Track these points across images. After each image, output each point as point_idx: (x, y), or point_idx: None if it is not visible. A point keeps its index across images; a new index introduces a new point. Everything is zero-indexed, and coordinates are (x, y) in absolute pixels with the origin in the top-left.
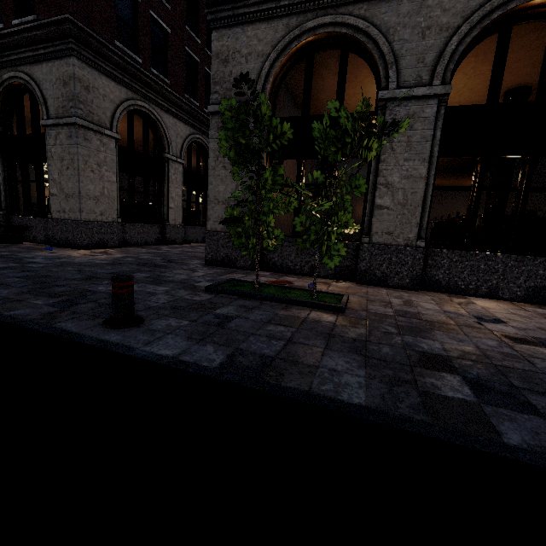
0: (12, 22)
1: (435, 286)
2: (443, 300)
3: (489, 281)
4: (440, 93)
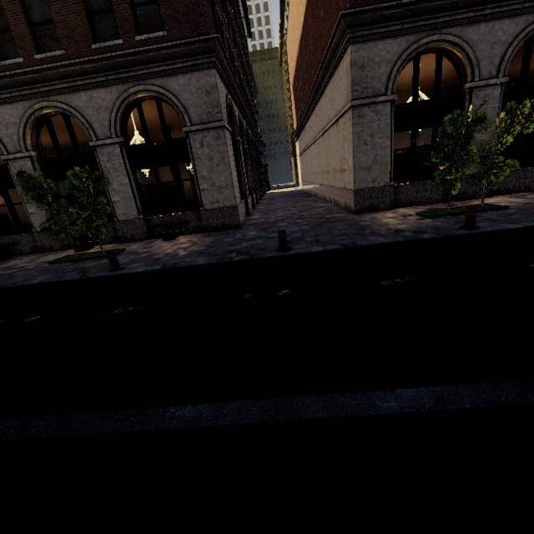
0: (135, 38)
1: (498, 192)
2: (514, 197)
3: (524, 183)
4: (503, 82)
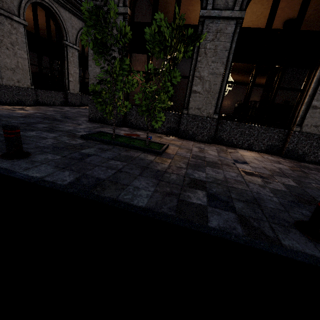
0: None
1: (221, 141)
2: (222, 150)
3: (249, 141)
4: (238, 16)
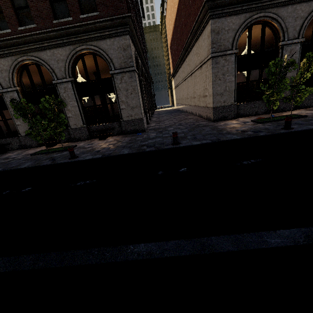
0: (80, 16)
1: (298, 107)
2: (308, 110)
3: None
4: (301, 41)
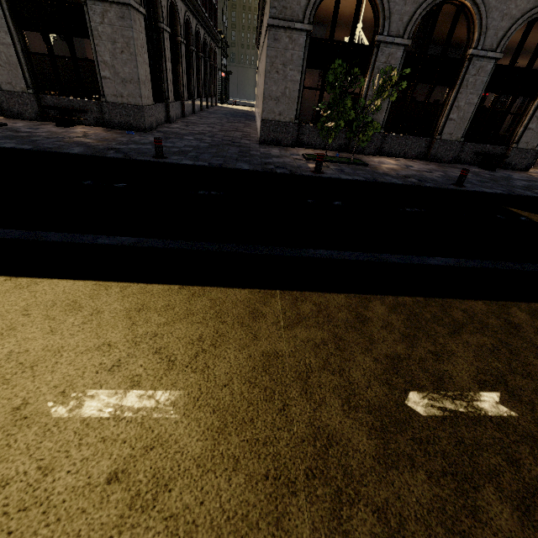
0: None
1: (383, 153)
2: (389, 160)
3: (404, 150)
4: (406, 44)
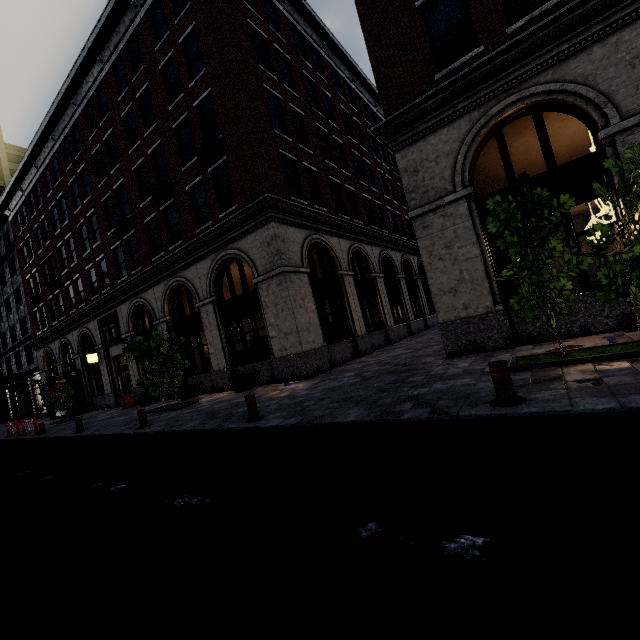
0: (219, 217)
1: None
2: None
3: None
4: None
